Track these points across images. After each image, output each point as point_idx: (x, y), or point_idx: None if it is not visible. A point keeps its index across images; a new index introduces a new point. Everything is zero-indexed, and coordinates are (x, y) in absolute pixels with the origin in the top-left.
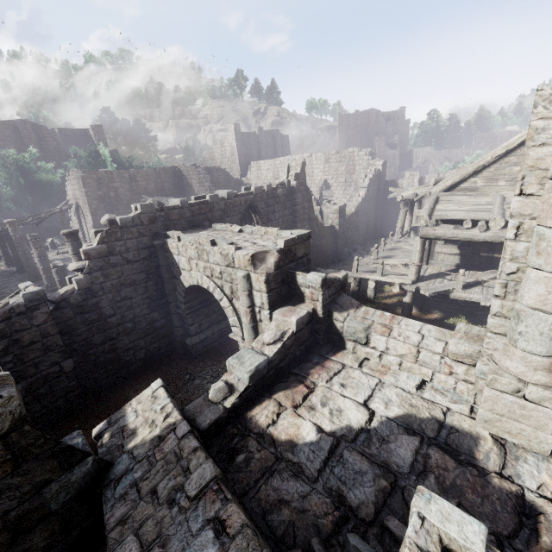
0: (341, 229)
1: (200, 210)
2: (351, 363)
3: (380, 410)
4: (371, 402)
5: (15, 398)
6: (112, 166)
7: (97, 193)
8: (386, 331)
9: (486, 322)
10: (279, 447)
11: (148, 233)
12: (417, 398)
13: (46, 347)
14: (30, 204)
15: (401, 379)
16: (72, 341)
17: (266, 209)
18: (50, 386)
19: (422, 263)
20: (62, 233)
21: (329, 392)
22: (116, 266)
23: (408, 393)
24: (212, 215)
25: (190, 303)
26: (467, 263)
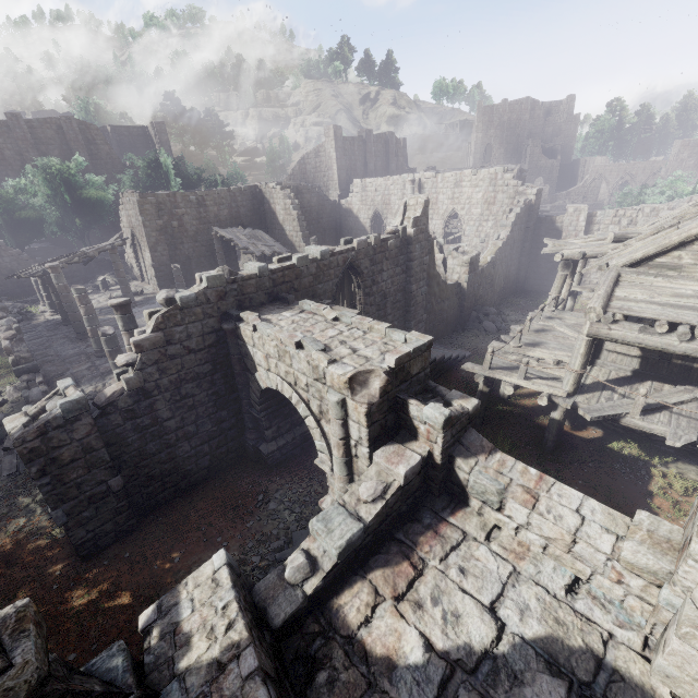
0: (470, 288)
1: (284, 277)
2: (475, 532)
3: (513, 623)
4: (500, 607)
5: (30, 663)
6: (176, 181)
7: (156, 223)
8: (530, 501)
9: (666, 453)
10: (373, 666)
11: (216, 313)
12: (567, 608)
13: (89, 464)
14: (78, 229)
15: (545, 570)
16: (121, 452)
17: (371, 268)
18: (96, 509)
19: (584, 371)
20: (110, 304)
21: (442, 581)
22: (174, 358)
23: (553, 598)
24: (299, 282)
25: (266, 403)
26: (651, 370)
